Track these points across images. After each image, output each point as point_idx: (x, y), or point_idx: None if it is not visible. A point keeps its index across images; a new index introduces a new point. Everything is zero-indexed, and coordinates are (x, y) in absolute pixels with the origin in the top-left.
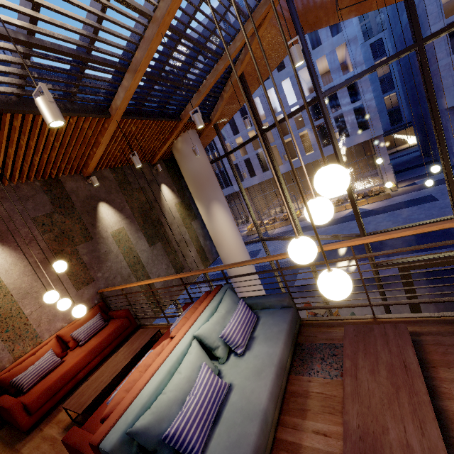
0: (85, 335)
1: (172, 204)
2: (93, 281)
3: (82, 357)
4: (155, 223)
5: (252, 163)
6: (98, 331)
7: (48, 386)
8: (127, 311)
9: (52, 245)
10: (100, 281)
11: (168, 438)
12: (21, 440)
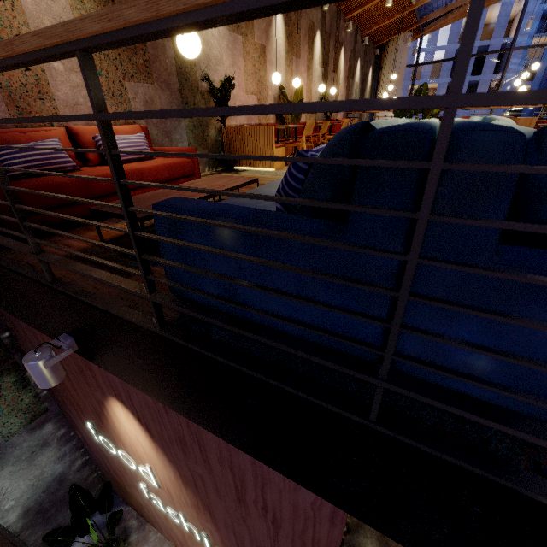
0: None
1: (369, 86)
2: None
3: None
4: (363, 93)
5: None
6: None
7: None
8: None
9: (348, 71)
10: None
11: None
12: None
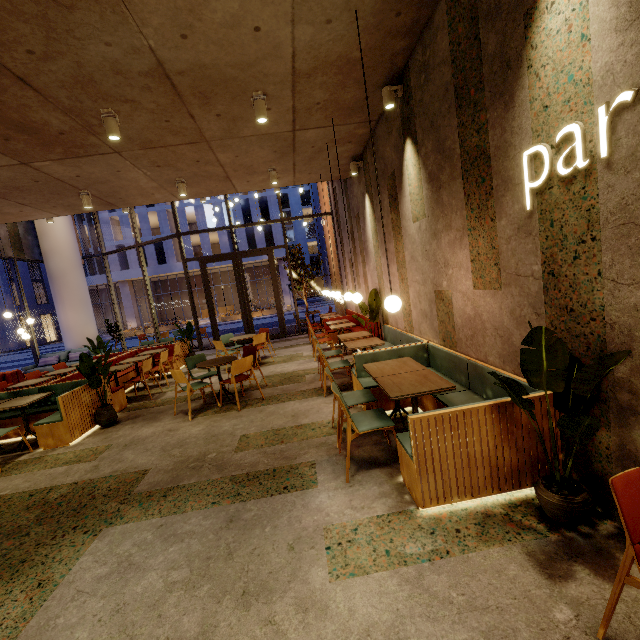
0: None
1: None
2: None
3: None
4: None
5: (146, 250)
6: None
7: None
8: None
9: None
10: None
11: None
12: None
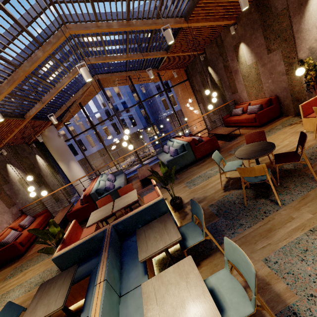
0: (27, 223)
1: (44, 165)
2: (16, 204)
3: (35, 226)
4: (38, 175)
5: (75, 146)
6: (32, 222)
7: (26, 235)
8: (46, 209)
9: None
10: (19, 205)
11: (106, 187)
12: (20, 258)
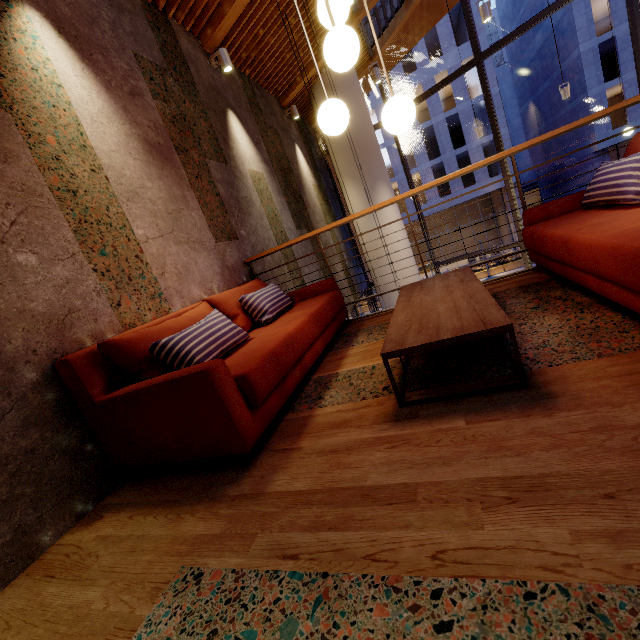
0: (270, 304)
1: (310, 183)
2: (236, 240)
3: (306, 321)
4: (297, 197)
5: None
6: (283, 312)
7: (271, 350)
8: (333, 280)
9: (168, 129)
10: (245, 245)
11: None
12: (231, 481)
